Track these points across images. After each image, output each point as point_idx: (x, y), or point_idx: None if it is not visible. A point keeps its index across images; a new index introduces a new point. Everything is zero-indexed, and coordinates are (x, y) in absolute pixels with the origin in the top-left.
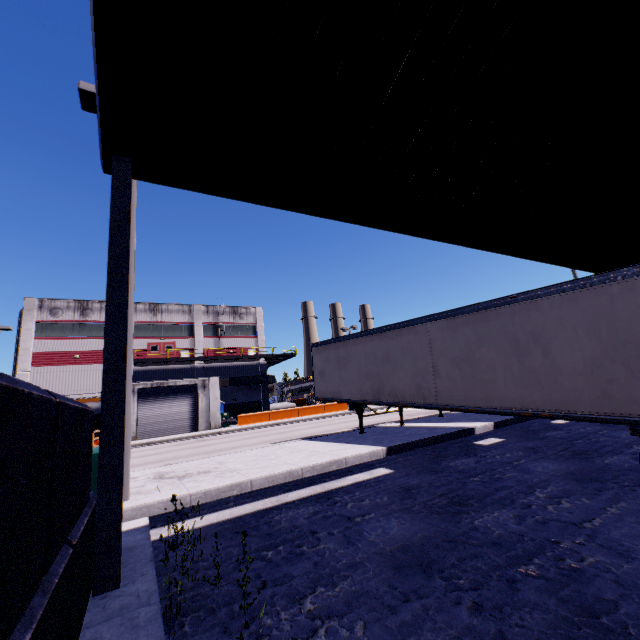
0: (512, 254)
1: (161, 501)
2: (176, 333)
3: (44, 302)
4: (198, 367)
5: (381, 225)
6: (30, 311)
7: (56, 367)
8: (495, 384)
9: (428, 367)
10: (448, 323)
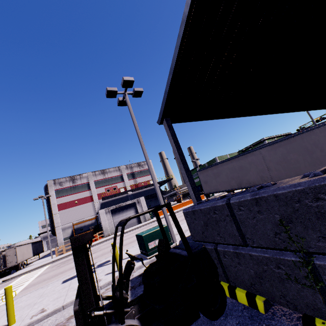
0: (288, 112)
1: None
2: (116, 181)
3: (55, 181)
4: (130, 194)
5: (242, 115)
6: (51, 186)
7: (68, 209)
8: (300, 168)
9: (264, 168)
10: (270, 147)
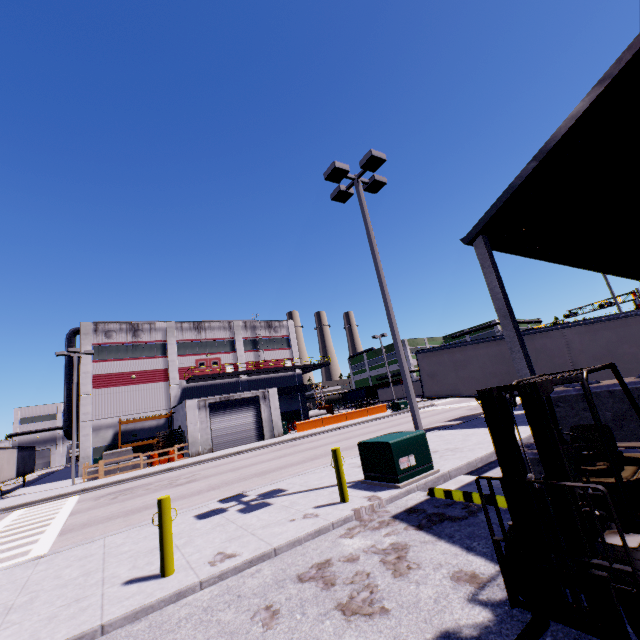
0: (615, 274)
1: (464, 464)
2: (219, 349)
3: (98, 325)
4: (242, 380)
5: (564, 262)
6: (87, 335)
7: (115, 388)
8: (639, 371)
9: (566, 363)
10: (586, 329)
